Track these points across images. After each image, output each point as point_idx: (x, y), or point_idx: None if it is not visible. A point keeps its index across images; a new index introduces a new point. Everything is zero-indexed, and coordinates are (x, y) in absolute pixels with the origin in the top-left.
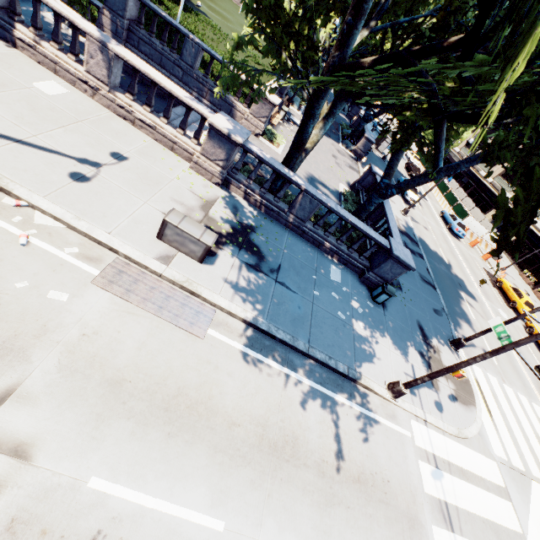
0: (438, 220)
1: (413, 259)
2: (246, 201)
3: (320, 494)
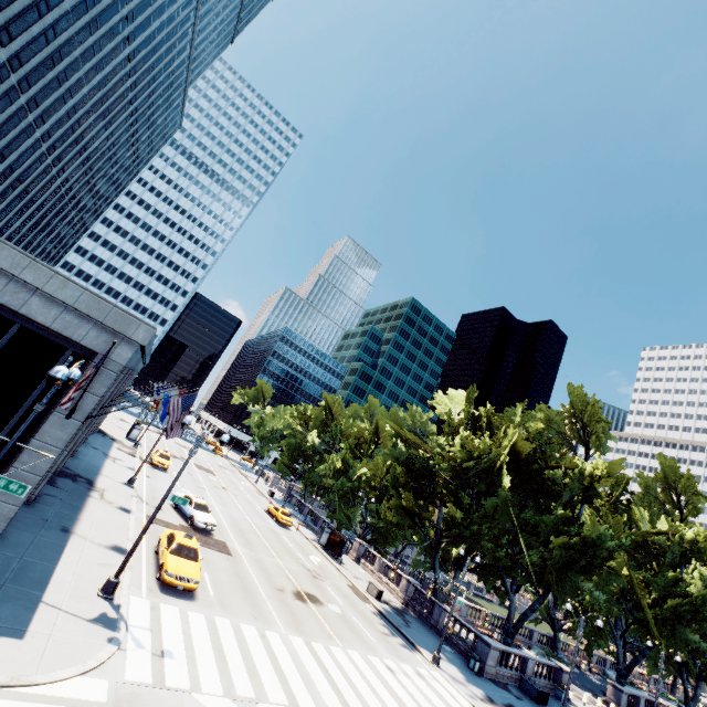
0: None
1: None
2: (414, 613)
3: (369, 625)
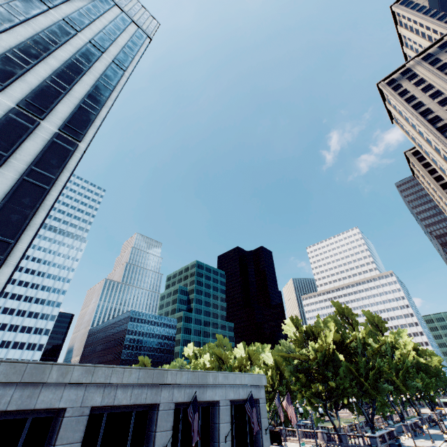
0: None
1: None
2: None
3: None
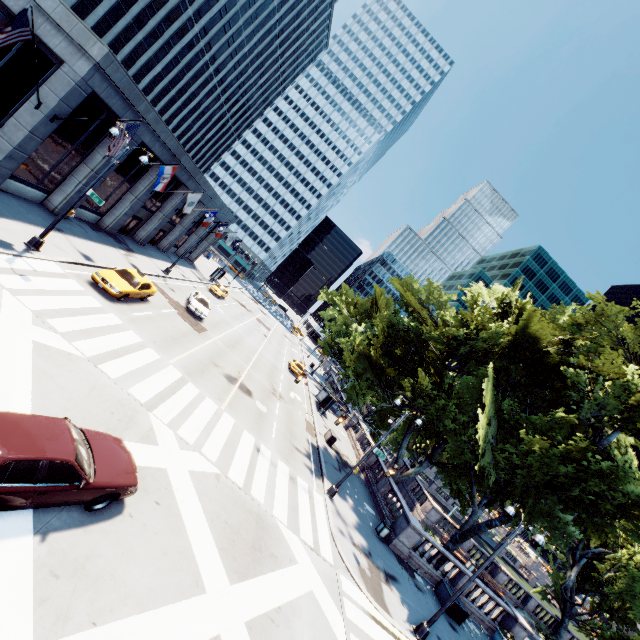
0: None
1: None
2: (364, 478)
3: (286, 436)
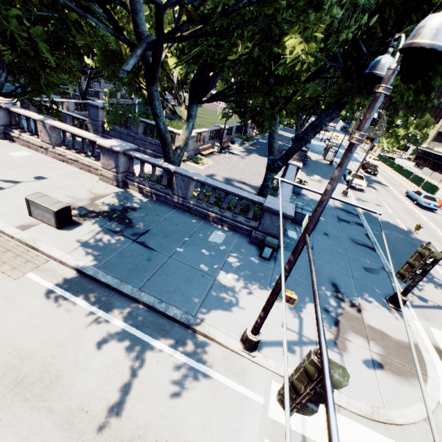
0: (401, 199)
1: (345, 226)
2: (142, 194)
3: None
